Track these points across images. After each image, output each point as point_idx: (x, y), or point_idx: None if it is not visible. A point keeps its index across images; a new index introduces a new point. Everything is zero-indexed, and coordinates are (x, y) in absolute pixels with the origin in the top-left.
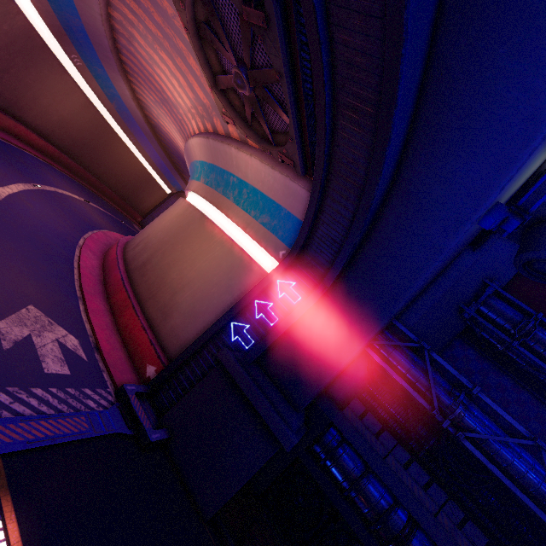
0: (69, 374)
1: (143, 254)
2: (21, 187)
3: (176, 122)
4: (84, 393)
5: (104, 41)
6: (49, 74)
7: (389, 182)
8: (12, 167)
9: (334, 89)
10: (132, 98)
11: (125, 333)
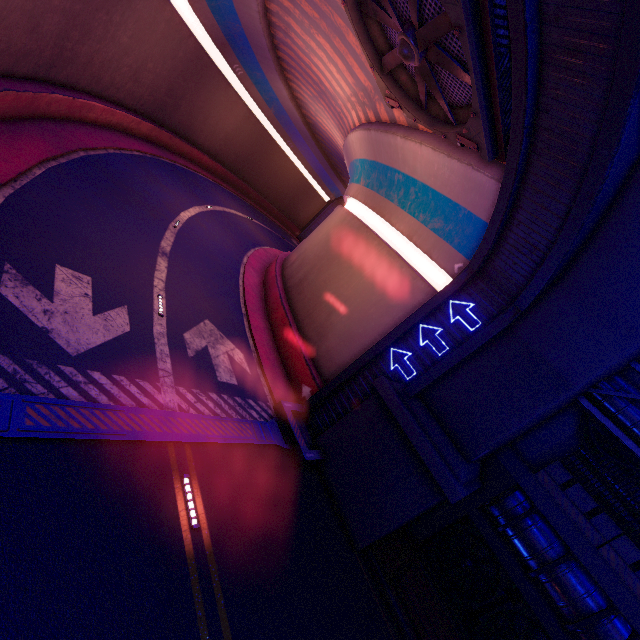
0: (236, 385)
1: (300, 271)
2: (197, 210)
3: (334, 116)
4: (249, 404)
5: (262, 41)
6: (216, 92)
7: (635, 153)
8: (190, 192)
9: (543, 27)
10: (290, 98)
11: (283, 352)
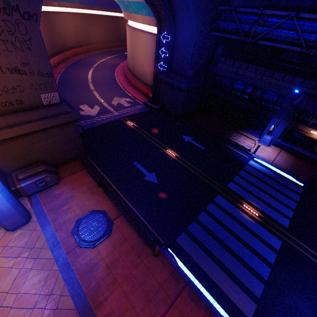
0: (131, 105)
1: (130, 63)
2: (91, 71)
3: None
4: (136, 107)
5: None
6: (58, 21)
7: None
8: (84, 67)
9: None
10: None
11: (141, 91)
